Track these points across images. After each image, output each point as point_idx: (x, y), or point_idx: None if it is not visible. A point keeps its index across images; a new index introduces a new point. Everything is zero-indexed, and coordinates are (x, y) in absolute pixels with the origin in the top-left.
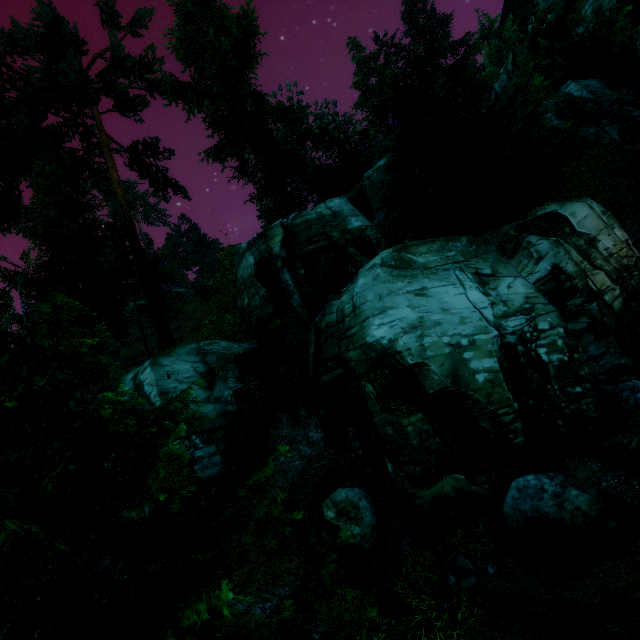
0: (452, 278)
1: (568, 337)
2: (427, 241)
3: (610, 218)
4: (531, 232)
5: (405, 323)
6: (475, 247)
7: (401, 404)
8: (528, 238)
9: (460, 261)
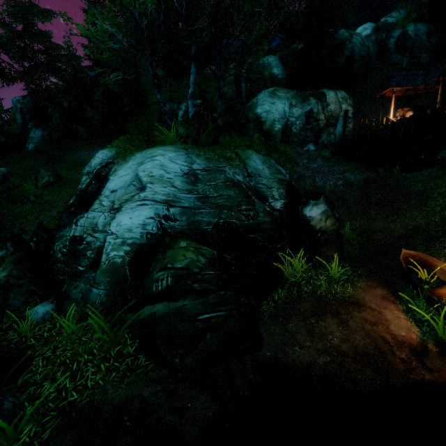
0: (283, 102)
1: (302, 128)
2: (284, 89)
3: (344, 100)
4: (313, 96)
5: (265, 110)
6: (296, 95)
7: (256, 131)
8: (310, 98)
9: (289, 98)
